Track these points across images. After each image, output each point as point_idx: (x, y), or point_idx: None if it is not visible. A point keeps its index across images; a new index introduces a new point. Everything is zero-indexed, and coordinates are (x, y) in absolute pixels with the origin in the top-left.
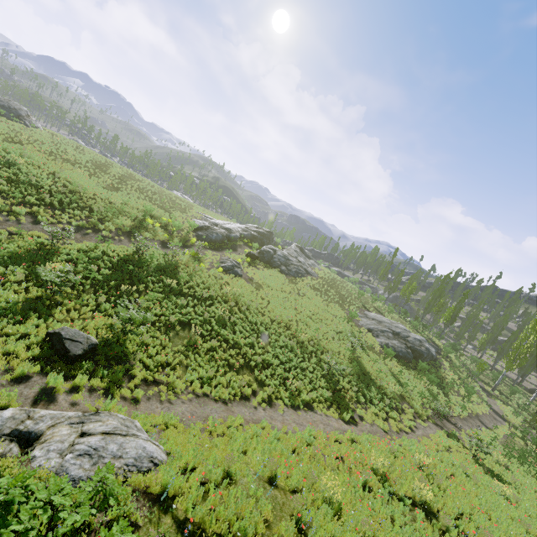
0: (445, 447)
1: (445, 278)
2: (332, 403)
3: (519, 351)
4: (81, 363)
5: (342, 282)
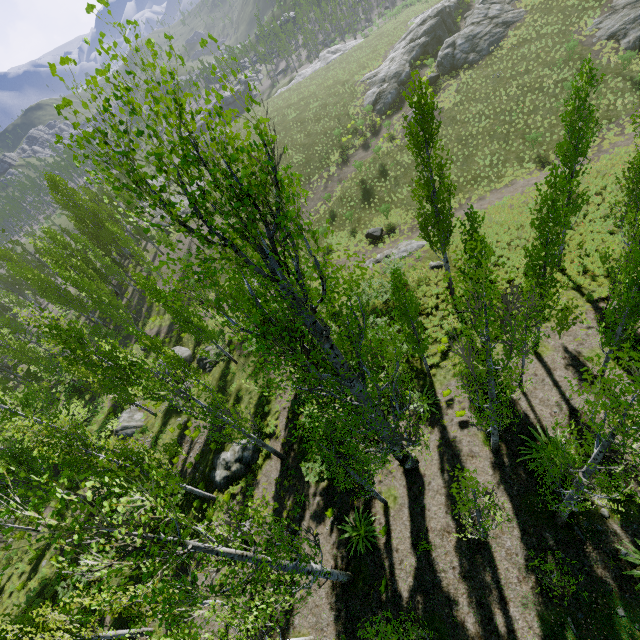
0: None
1: None
2: (537, 166)
3: None
4: (383, 237)
5: None
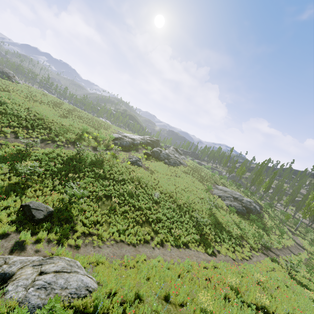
0: (271, 268)
1: (262, 164)
2: (200, 242)
3: (310, 206)
4: (42, 224)
5: (201, 168)
